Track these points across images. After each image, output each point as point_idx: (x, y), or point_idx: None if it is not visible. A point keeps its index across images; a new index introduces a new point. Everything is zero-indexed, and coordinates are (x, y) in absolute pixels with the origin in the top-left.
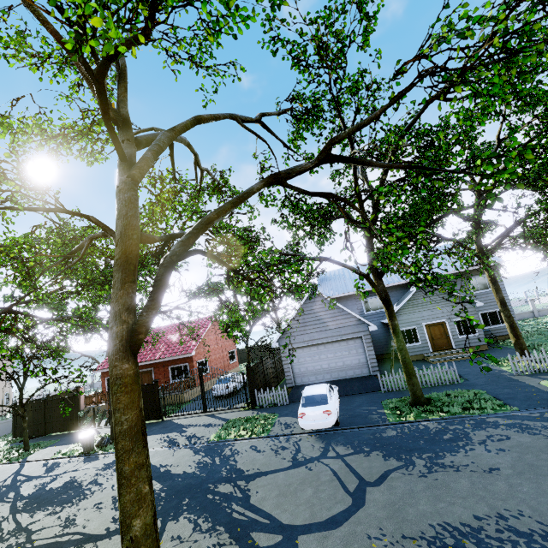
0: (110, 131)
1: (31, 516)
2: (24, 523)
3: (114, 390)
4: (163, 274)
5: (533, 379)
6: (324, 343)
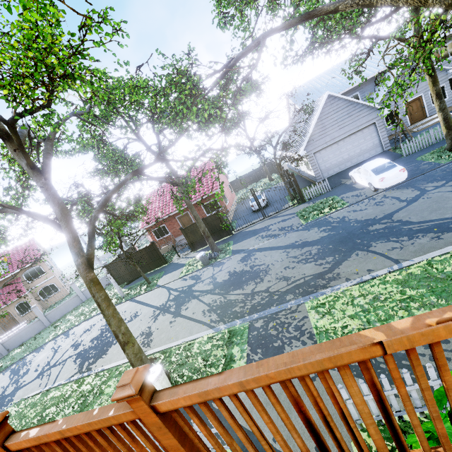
0: None
1: (244, 289)
2: (247, 292)
3: None
4: None
5: None
6: (343, 139)
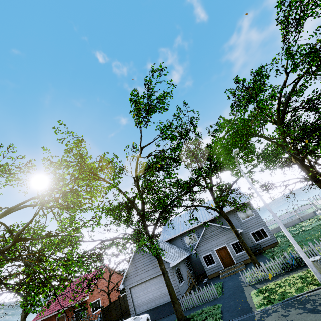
0: None
1: None
2: None
3: None
4: None
5: (250, 289)
6: (149, 280)
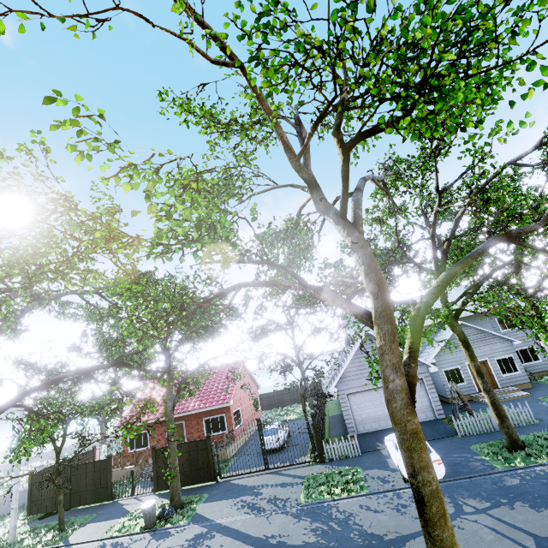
0: (346, 193)
1: None
2: None
3: (413, 446)
4: (422, 325)
5: None
6: None
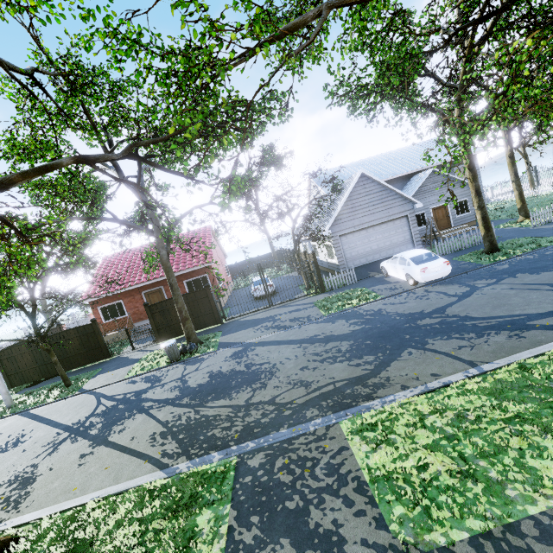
0: None
1: (232, 399)
2: (237, 403)
3: None
4: None
5: (552, 225)
6: (373, 226)
